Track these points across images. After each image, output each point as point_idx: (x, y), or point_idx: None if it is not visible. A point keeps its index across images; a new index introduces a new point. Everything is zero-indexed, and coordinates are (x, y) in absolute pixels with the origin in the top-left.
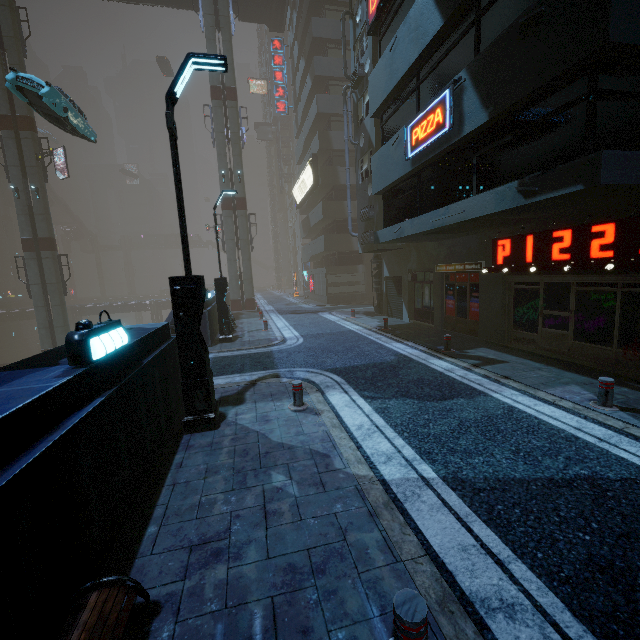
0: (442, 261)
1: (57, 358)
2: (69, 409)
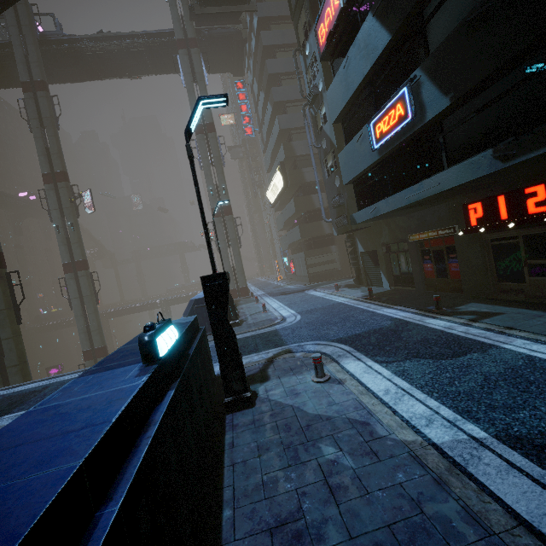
0: (414, 231)
1: (125, 358)
2: (152, 404)
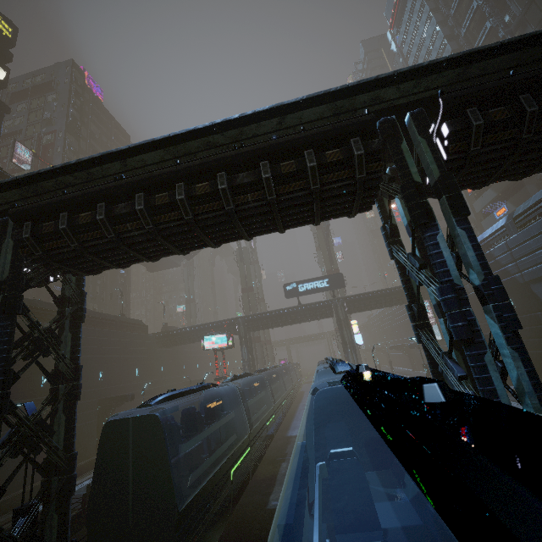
0: None
1: None
2: None
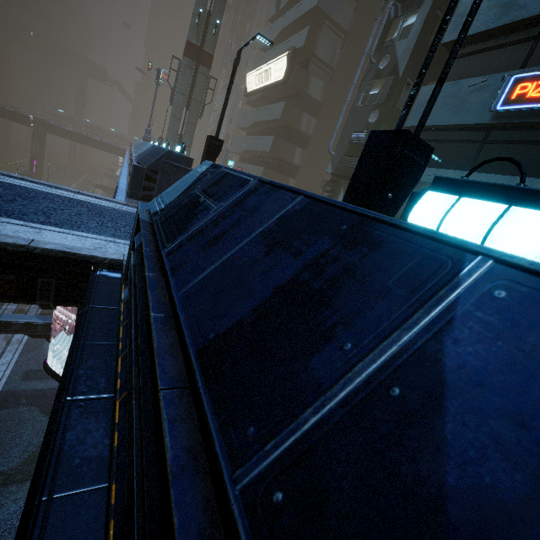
0: None
1: None
2: None
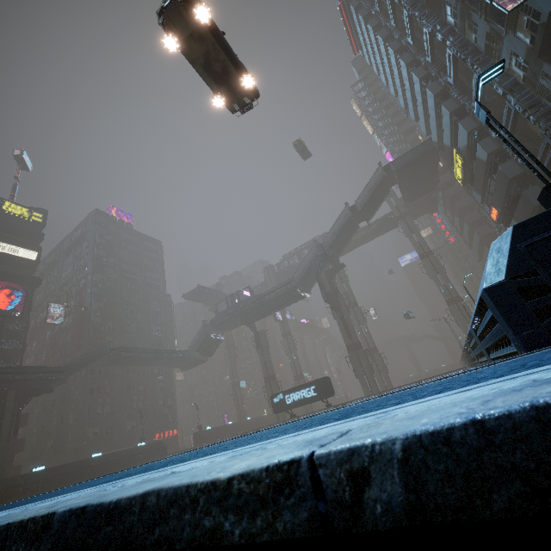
0: None
1: None
2: None
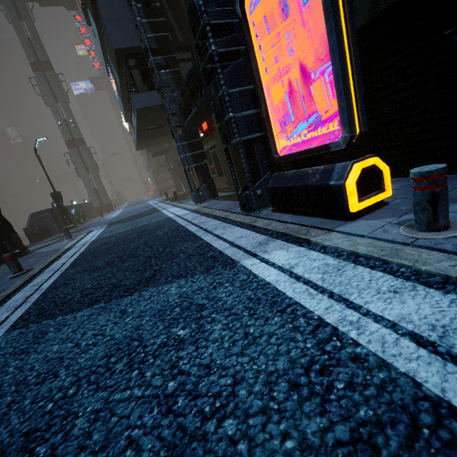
0: None
1: None
2: None
